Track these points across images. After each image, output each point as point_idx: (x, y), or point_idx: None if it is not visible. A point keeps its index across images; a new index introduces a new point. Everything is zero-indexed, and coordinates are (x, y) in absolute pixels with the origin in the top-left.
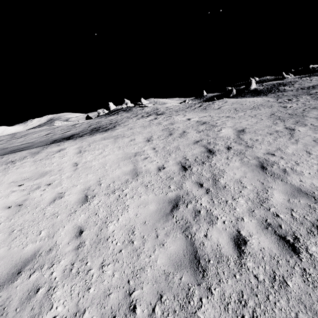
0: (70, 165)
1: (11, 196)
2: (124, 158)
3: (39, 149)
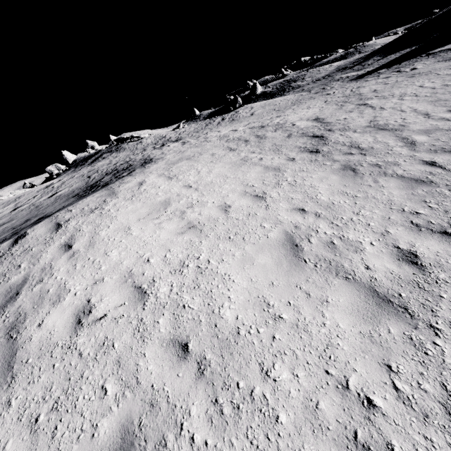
0: (181, 189)
1: (165, 226)
2: (237, 165)
3: (103, 192)
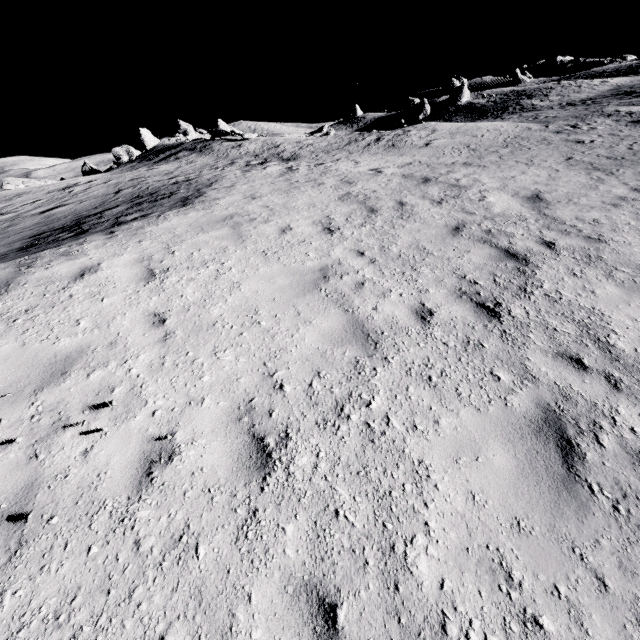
0: (139, 322)
1: None
2: (299, 287)
3: (2, 271)
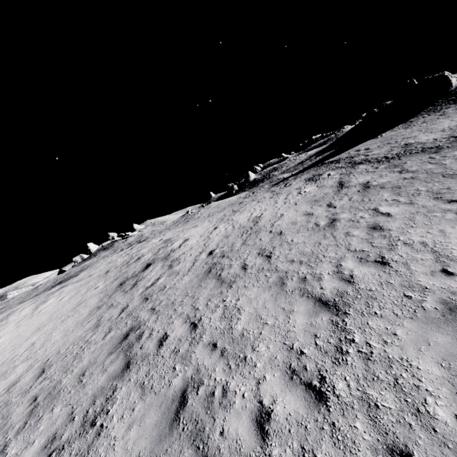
0: (26, 317)
1: None
2: (76, 295)
3: None
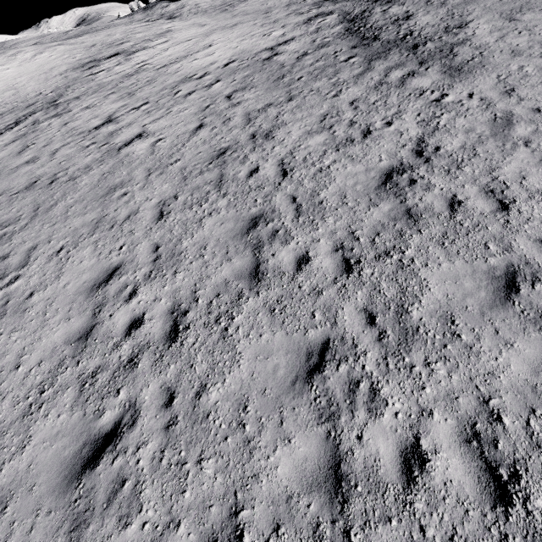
0: (27, 60)
1: None
2: (60, 58)
3: (9, 50)
